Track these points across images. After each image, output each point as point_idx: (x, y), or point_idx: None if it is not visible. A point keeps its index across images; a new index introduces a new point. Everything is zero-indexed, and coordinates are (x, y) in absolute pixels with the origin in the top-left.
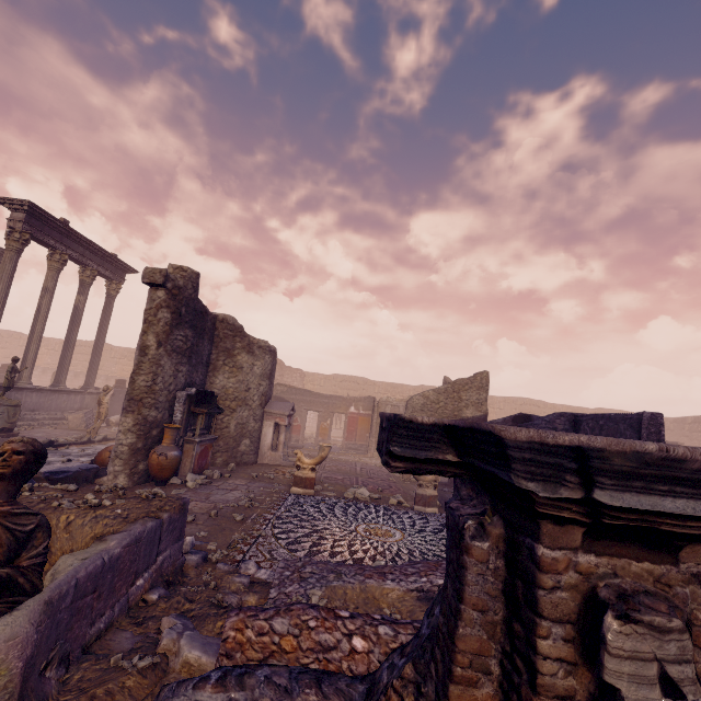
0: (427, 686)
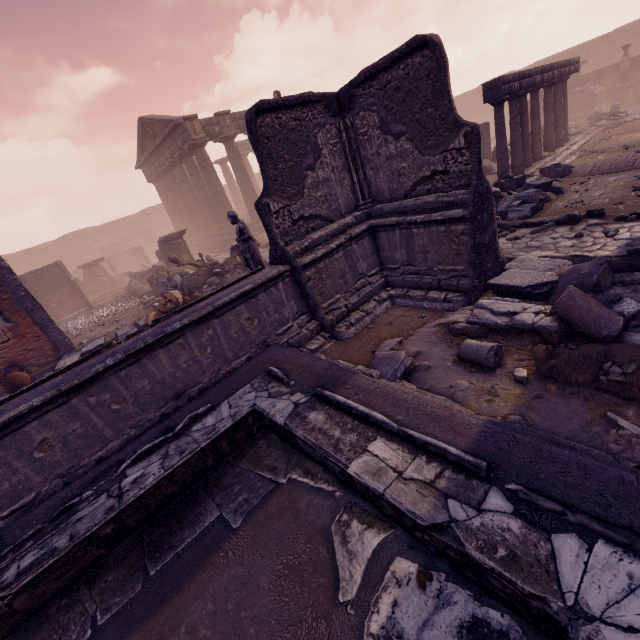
0: (184, 255)
